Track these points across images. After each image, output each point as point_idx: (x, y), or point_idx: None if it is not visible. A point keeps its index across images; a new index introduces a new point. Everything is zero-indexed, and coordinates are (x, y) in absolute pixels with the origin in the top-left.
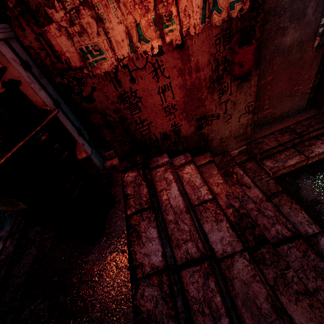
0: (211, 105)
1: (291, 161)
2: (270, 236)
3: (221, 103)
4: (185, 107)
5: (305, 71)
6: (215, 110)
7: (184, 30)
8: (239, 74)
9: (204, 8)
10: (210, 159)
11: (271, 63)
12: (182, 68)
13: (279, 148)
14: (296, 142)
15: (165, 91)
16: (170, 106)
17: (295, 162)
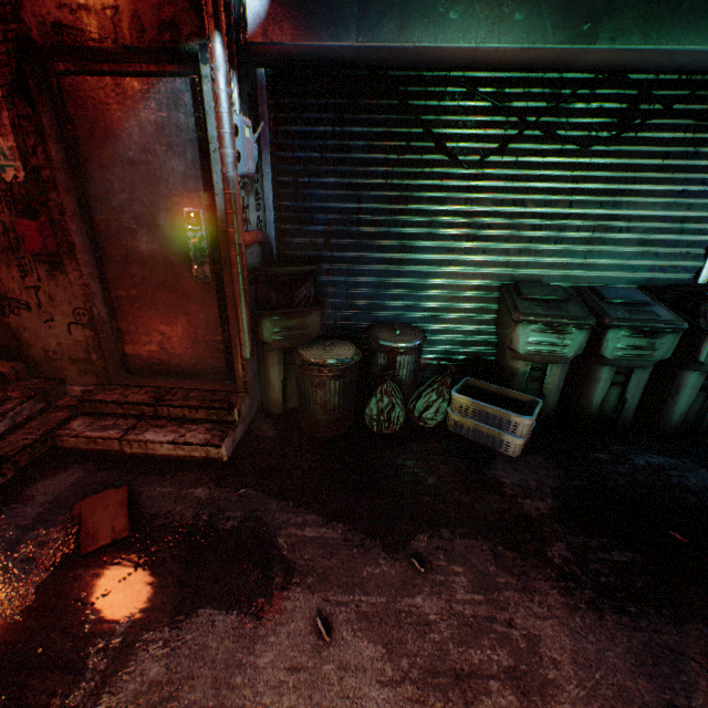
0: (13, 283)
1: (100, 432)
2: None
3: (29, 287)
4: None
5: (197, 308)
6: (23, 294)
7: None
8: (29, 252)
9: None
10: (3, 369)
11: (128, 269)
12: None
13: (116, 408)
14: (150, 413)
15: None
16: None
17: (99, 435)
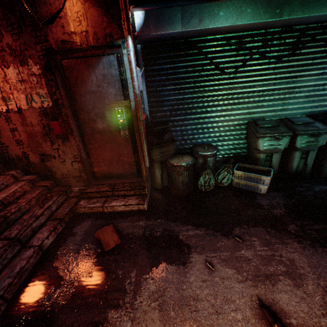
0: (48, 148)
1: (93, 205)
2: (5, 234)
3: (54, 149)
4: (30, 144)
5: (123, 148)
6: (52, 152)
7: (18, 105)
8: (55, 135)
9: (27, 99)
10: (47, 184)
11: (93, 136)
12: (23, 122)
13: (96, 194)
14: (110, 194)
15: (15, 131)
16: (19, 140)
17: (93, 206)
